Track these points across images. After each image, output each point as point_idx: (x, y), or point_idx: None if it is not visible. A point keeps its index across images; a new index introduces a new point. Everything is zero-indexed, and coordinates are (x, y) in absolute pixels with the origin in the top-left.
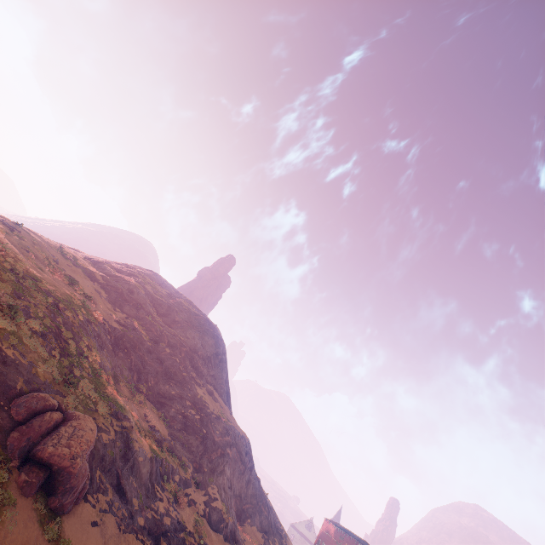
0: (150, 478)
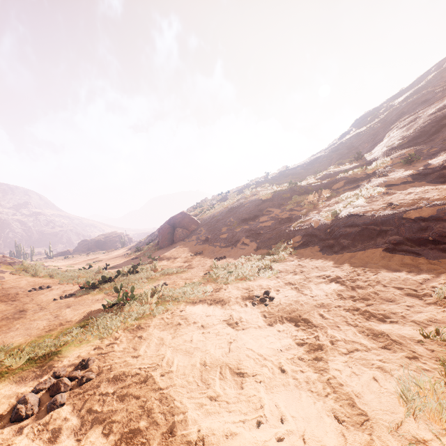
0: (259, 209)
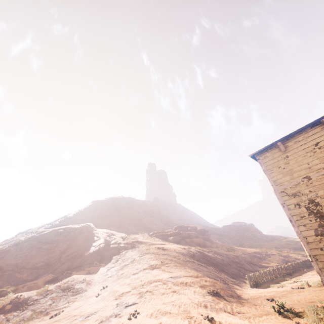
0: None
